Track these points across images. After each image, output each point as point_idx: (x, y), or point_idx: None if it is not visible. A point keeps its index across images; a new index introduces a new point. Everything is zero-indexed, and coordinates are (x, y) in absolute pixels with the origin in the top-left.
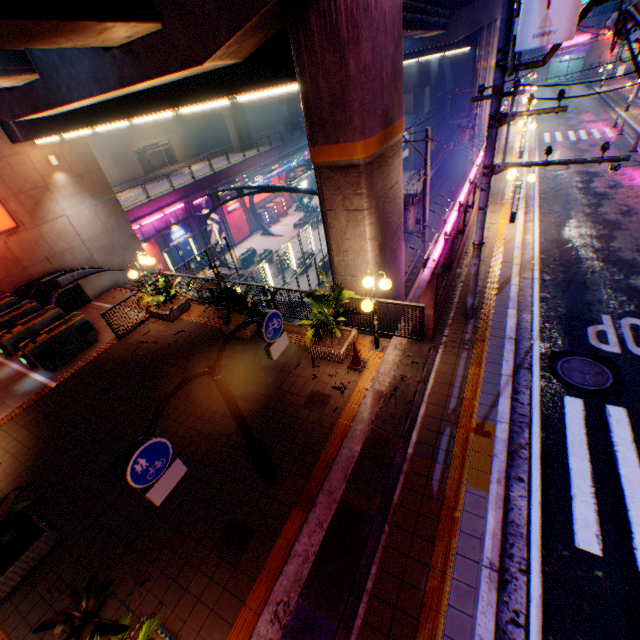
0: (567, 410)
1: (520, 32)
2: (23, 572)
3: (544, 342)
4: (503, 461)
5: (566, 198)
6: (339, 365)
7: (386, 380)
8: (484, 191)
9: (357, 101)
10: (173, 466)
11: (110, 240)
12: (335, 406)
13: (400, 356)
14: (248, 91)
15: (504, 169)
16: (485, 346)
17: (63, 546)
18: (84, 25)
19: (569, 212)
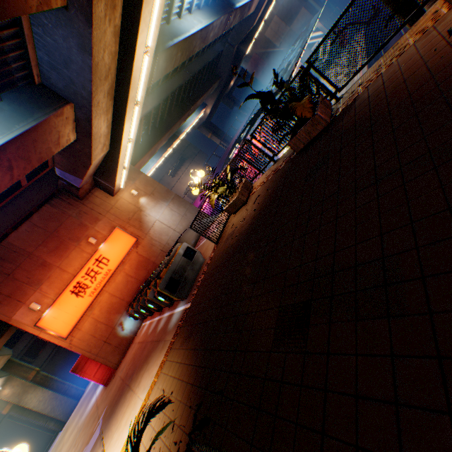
0: None
1: None
2: None
3: None
4: None
5: None
6: None
7: None
8: None
9: None
10: None
11: (187, 221)
12: None
13: None
14: None
15: None
16: None
17: None
18: None
19: None
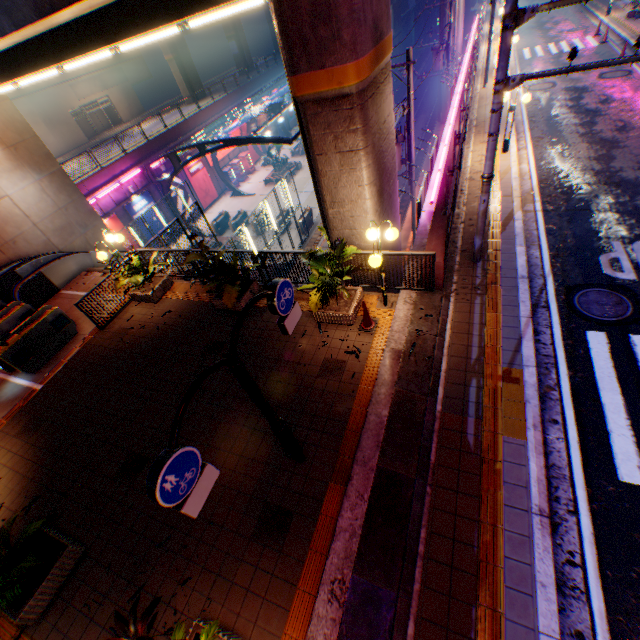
0: (591, 345)
1: None
2: (53, 590)
3: (557, 277)
4: (536, 406)
5: (557, 119)
6: (348, 328)
7: (402, 338)
8: (496, 113)
9: (345, 7)
10: (204, 473)
11: (65, 219)
12: (352, 372)
13: (412, 310)
14: (202, 10)
15: (520, 82)
16: (498, 289)
17: (90, 556)
18: None
19: (563, 134)
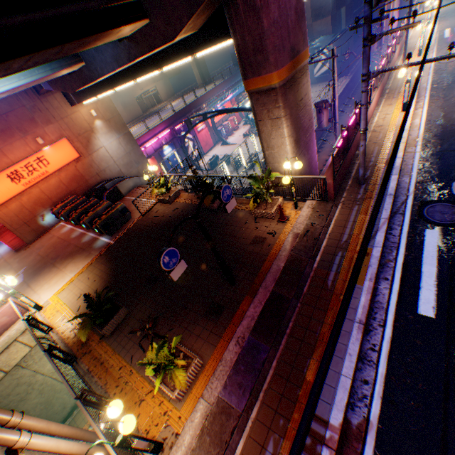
0: (426, 238)
1: None
2: (115, 325)
3: (417, 195)
4: (375, 268)
5: (454, 84)
6: (271, 220)
7: (301, 227)
8: (364, 92)
9: (270, 45)
10: (180, 263)
11: (129, 159)
12: (269, 243)
13: (311, 212)
14: (203, 50)
15: (377, 74)
16: (371, 201)
17: (131, 315)
18: (110, 32)
19: None
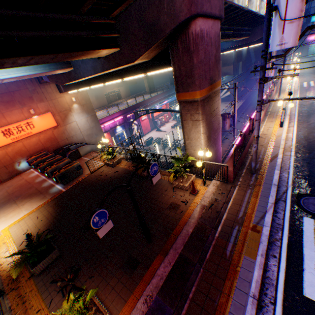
0: (304, 224)
1: (270, 43)
2: (46, 265)
3: (294, 188)
4: (265, 245)
5: (313, 115)
6: (185, 191)
7: (207, 200)
8: (258, 112)
9: (197, 74)
10: (108, 222)
11: (91, 131)
12: (181, 210)
13: (215, 189)
14: (152, 71)
15: (268, 102)
16: (260, 187)
17: (61, 257)
18: (92, 52)
19: (314, 122)
